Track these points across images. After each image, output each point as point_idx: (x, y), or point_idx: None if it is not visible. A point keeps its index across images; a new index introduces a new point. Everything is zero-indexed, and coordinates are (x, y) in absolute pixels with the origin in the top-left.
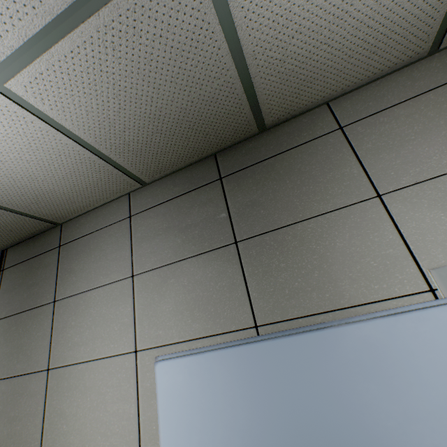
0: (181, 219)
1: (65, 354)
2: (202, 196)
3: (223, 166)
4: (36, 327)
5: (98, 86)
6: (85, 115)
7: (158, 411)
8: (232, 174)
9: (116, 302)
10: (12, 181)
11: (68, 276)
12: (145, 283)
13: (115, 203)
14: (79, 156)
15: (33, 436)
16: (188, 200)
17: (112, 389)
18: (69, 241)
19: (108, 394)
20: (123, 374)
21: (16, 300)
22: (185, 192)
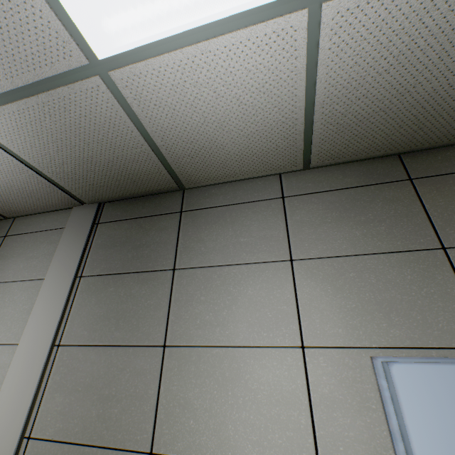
0: (358, 211)
1: (190, 332)
2: (385, 193)
3: (412, 168)
4: (146, 293)
5: (397, 37)
6: (348, 67)
7: (406, 425)
8: (426, 177)
9: (267, 285)
10: (201, 122)
11: (193, 244)
12: (311, 270)
13: (260, 181)
14: (290, 114)
15: (140, 426)
16: (366, 194)
17: (268, 387)
18: (195, 208)
19: (261, 392)
20: (285, 372)
21: (116, 259)
22: (360, 185)
